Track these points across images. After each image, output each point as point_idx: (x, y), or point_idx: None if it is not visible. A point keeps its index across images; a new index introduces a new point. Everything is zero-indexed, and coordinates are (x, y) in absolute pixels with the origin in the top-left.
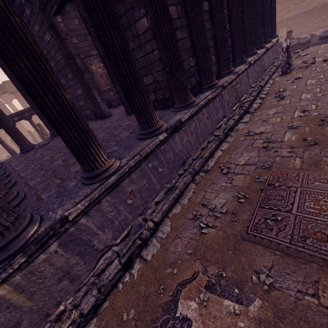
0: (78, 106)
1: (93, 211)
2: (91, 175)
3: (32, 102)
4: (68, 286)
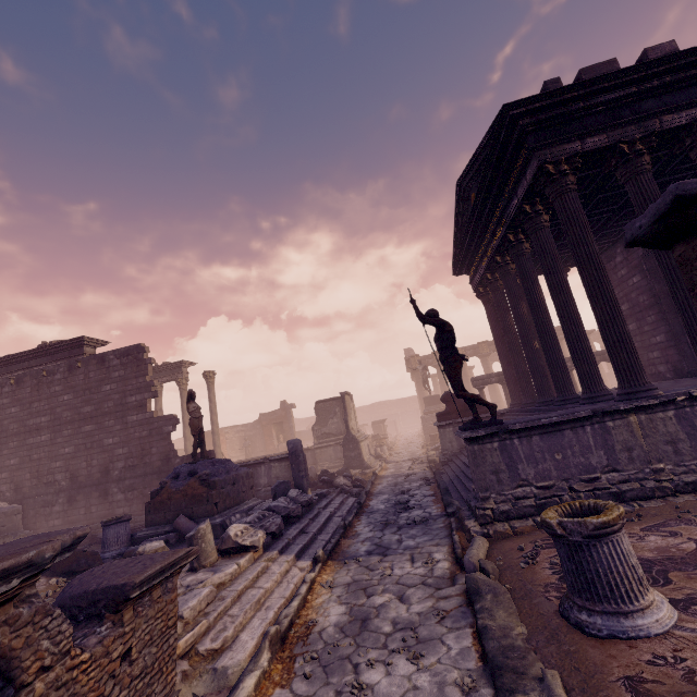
0: (644, 359)
1: None
2: None
3: None
4: (671, 454)
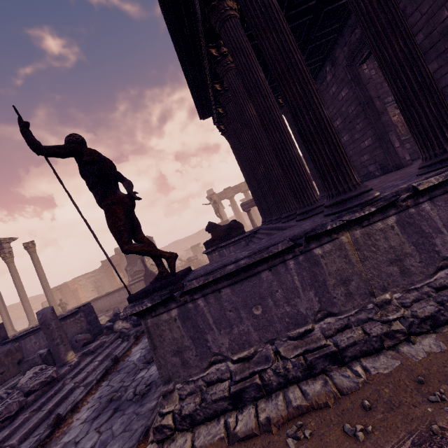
0: (358, 164)
1: (440, 201)
2: (442, 158)
3: (310, 163)
4: (397, 277)
